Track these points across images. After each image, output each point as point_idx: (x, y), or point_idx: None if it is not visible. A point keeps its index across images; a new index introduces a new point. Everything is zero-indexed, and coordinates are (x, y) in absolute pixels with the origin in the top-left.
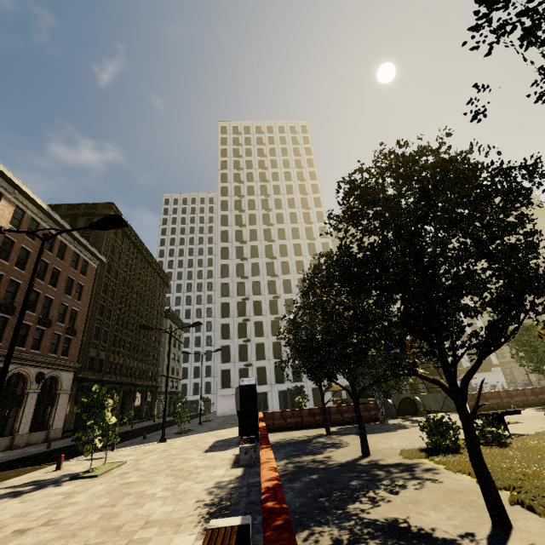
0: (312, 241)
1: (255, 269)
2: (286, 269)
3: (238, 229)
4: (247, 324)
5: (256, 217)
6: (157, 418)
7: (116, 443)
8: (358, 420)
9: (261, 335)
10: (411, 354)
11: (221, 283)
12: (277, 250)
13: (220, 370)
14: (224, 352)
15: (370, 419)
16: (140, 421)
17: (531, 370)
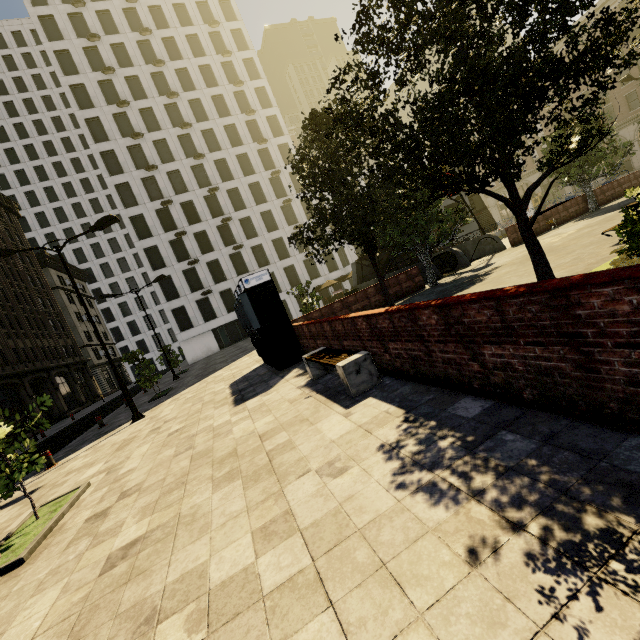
0: (239, 87)
1: (162, 151)
2: (213, 143)
3: (103, 78)
4: (183, 239)
5: (128, 50)
6: (106, 396)
7: (39, 469)
8: (531, 246)
9: (210, 249)
10: (447, 194)
11: (115, 185)
12: (188, 112)
13: (170, 310)
14: (165, 286)
15: (416, 288)
16: (83, 407)
17: (566, 182)
